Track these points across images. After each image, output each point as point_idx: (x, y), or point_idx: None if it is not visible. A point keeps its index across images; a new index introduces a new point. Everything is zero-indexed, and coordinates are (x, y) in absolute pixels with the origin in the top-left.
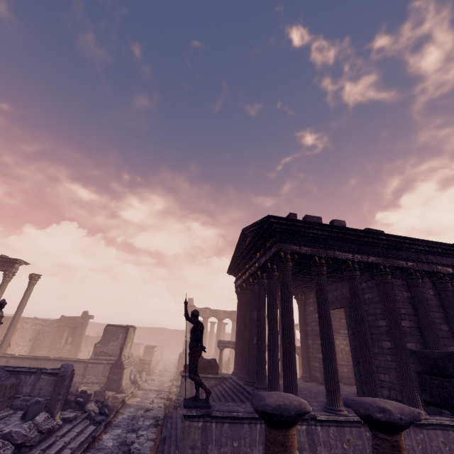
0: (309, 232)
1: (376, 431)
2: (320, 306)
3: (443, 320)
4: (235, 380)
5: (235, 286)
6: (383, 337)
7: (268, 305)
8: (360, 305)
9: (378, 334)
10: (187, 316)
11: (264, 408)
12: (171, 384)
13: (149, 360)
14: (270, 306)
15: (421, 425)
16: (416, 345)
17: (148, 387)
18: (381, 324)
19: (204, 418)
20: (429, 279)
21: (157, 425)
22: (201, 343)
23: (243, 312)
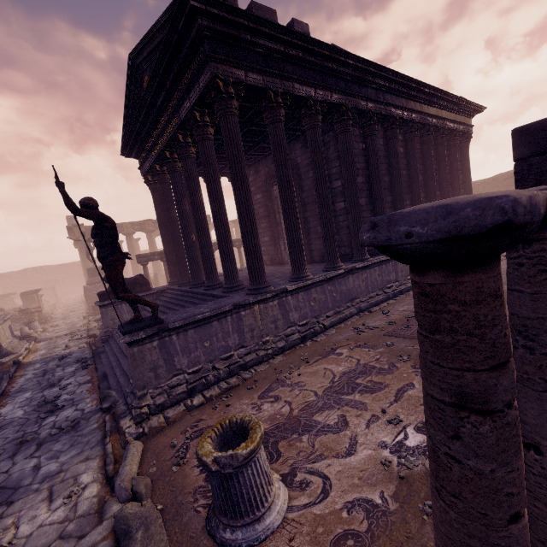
0: (258, 43)
1: (544, 232)
2: (280, 169)
3: (386, 171)
4: (176, 289)
5: (143, 174)
6: (337, 199)
7: (207, 181)
8: (323, 162)
9: (332, 197)
10: (74, 208)
11: (514, 212)
12: (86, 322)
13: (36, 307)
14: (211, 183)
15: (366, 267)
16: (365, 200)
17: (52, 335)
18: (336, 185)
19: (159, 335)
20: (381, 127)
21: (86, 366)
22: (118, 250)
23: (166, 207)
